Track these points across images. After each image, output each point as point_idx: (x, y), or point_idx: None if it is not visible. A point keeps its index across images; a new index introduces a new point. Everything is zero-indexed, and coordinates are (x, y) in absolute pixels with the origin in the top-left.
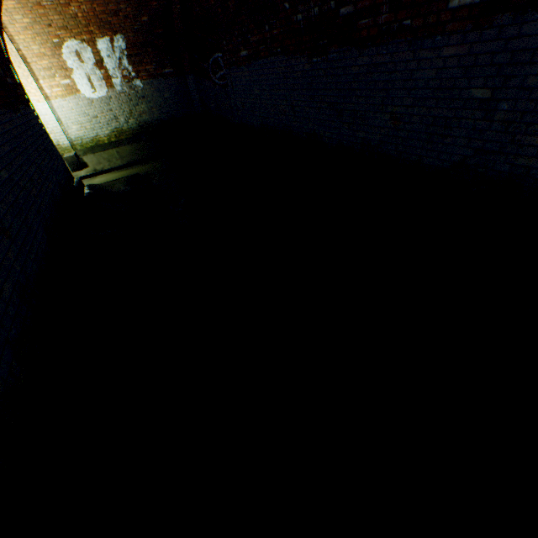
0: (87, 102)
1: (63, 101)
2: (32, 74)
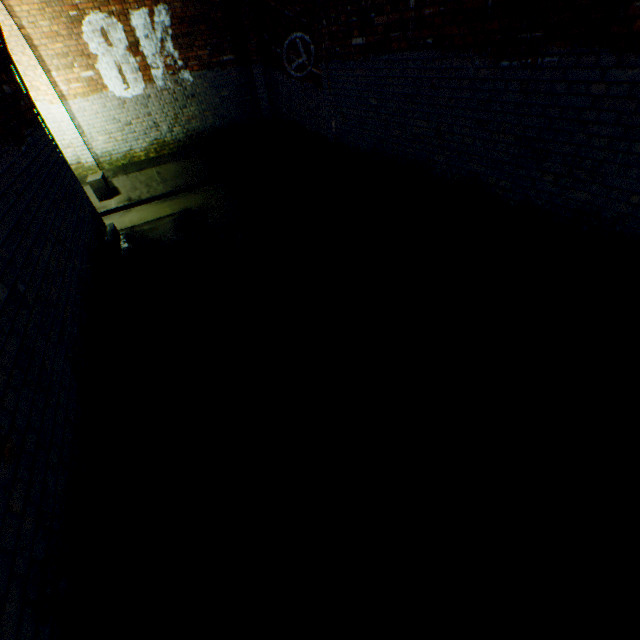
0: (118, 104)
1: (84, 101)
2: (41, 63)
